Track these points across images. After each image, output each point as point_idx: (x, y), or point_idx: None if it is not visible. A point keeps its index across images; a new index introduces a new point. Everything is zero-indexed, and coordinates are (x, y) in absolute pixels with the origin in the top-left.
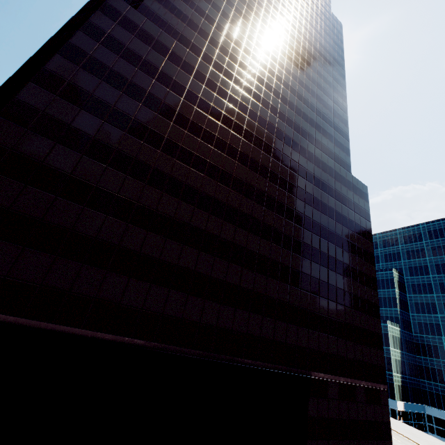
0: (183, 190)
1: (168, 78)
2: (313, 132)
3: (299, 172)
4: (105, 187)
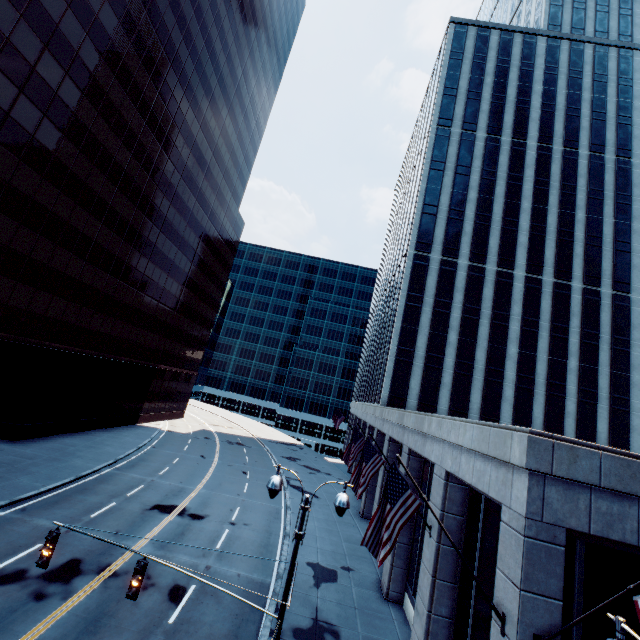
0: (107, 213)
1: (117, 57)
2: (227, 159)
3: (202, 203)
4: (40, 203)
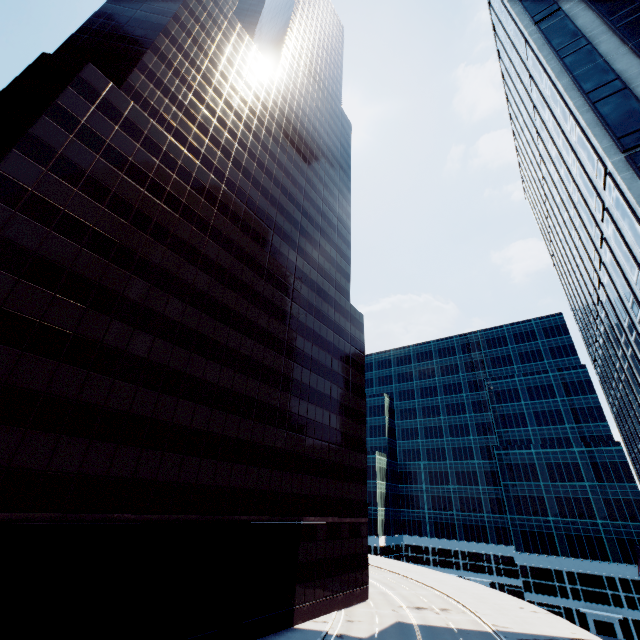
0: (178, 332)
1: (161, 187)
2: (316, 256)
3: (301, 303)
4: (85, 335)
